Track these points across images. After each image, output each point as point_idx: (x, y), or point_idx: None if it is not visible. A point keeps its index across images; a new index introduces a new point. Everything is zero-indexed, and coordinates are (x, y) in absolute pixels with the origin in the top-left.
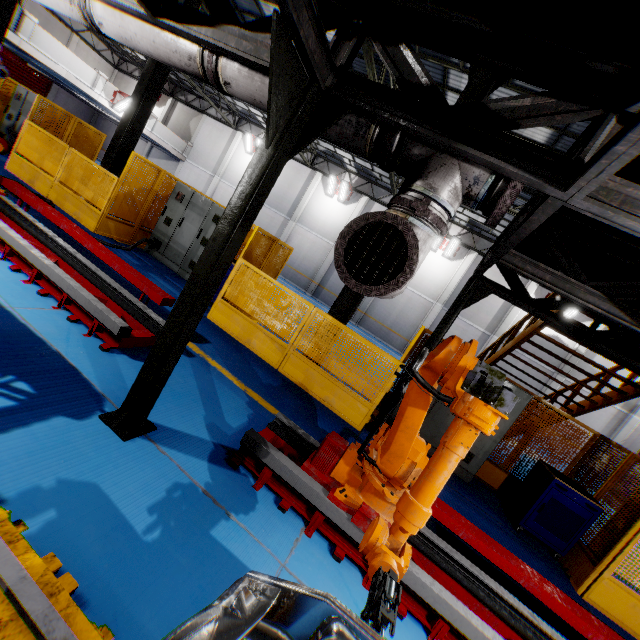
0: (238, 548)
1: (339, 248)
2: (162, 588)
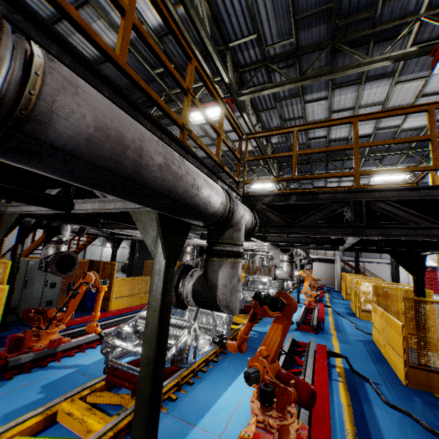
0: (58, 377)
1: (54, 268)
2: (65, 390)
